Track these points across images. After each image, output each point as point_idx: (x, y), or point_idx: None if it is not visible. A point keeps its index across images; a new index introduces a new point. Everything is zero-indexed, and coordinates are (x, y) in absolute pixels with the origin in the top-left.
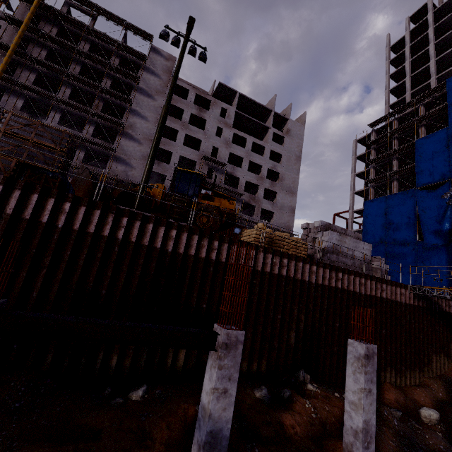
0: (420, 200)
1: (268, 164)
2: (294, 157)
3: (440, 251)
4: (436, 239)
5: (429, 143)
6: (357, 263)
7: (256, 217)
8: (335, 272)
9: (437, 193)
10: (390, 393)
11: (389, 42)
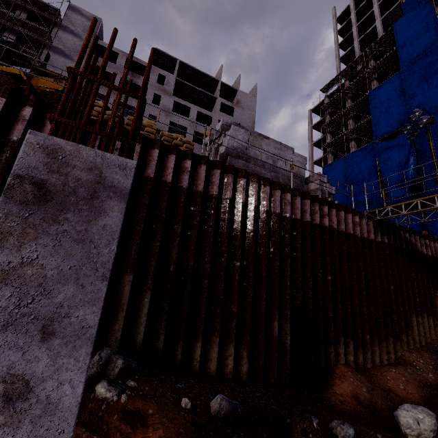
0: (380, 152)
1: None
2: None
3: None
4: (402, 190)
5: (383, 91)
6: (281, 178)
7: None
8: (235, 178)
9: (397, 141)
10: (344, 381)
11: (335, 14)
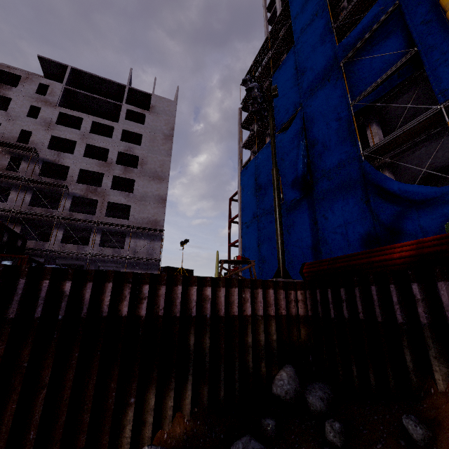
0: (279, 146)
1: (119, 147)
2: (161, 137)
3: (301, 209)
4: (294, 191)
5: (282, 73)
6: None
7: (99, 215)
8: None
9: (291, 130)
10: None
11: (265, 4)
